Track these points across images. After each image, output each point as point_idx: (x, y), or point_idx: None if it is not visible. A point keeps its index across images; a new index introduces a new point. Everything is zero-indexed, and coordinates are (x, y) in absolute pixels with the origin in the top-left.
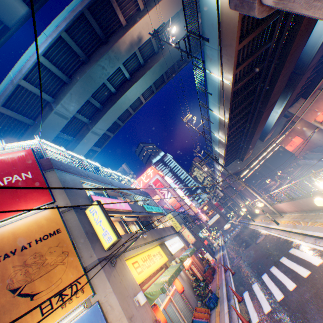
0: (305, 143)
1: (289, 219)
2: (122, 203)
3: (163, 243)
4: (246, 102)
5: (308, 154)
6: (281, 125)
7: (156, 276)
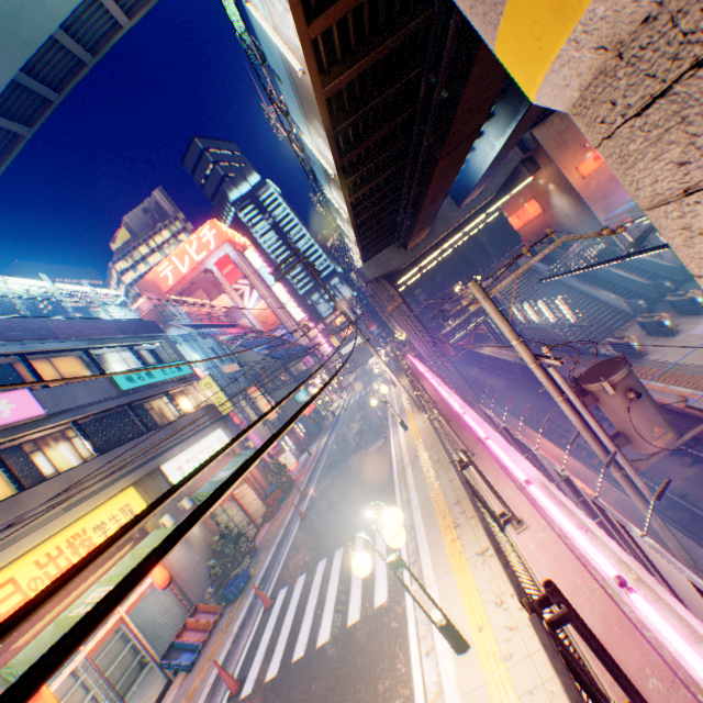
0: (545, 220)
1: (423, 429)
2: (2, 405)
3: (157, 469)
4: (392, 124)
5: (541, 247)
6: (509, 171)
7: (88, 582)
